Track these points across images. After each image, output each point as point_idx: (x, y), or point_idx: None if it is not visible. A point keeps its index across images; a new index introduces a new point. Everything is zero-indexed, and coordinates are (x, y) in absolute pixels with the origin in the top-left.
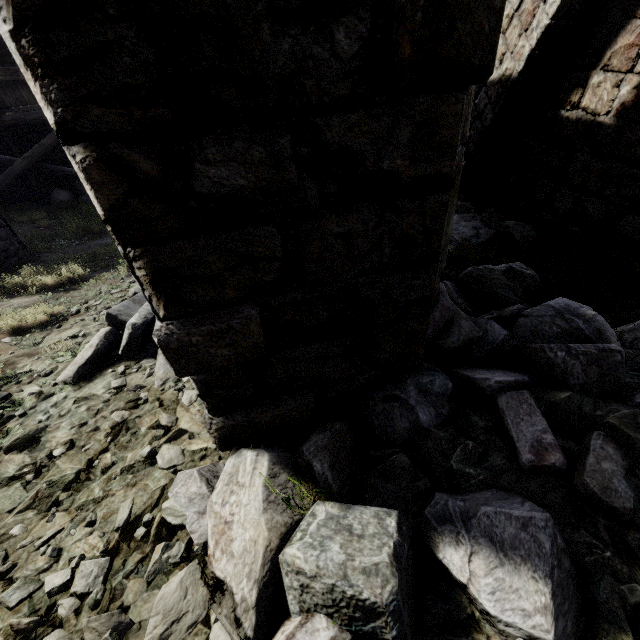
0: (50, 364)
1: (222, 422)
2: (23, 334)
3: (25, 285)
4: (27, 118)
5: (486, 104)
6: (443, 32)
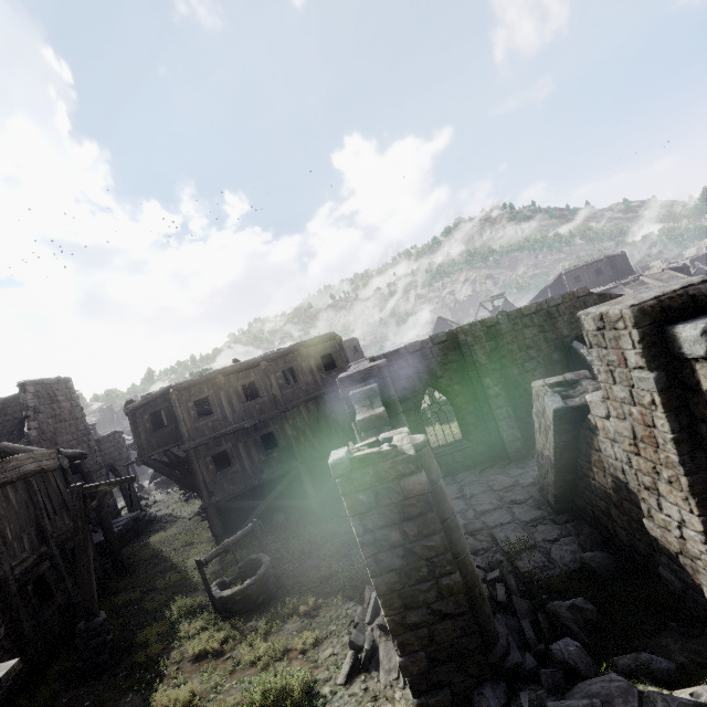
0: (328, 673)
1: (417, 701)
2: (305, 652)
3: (290, 613)
4: (272, 476)
5: (548, 467)
6: (451, 589)
